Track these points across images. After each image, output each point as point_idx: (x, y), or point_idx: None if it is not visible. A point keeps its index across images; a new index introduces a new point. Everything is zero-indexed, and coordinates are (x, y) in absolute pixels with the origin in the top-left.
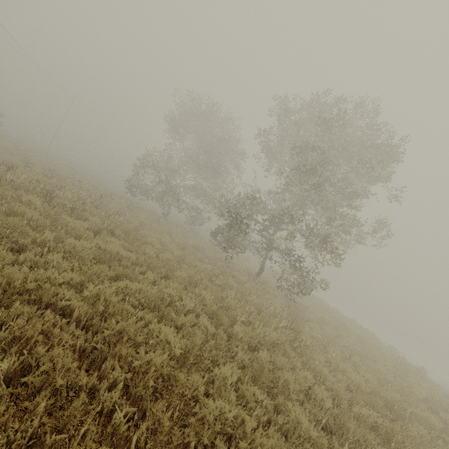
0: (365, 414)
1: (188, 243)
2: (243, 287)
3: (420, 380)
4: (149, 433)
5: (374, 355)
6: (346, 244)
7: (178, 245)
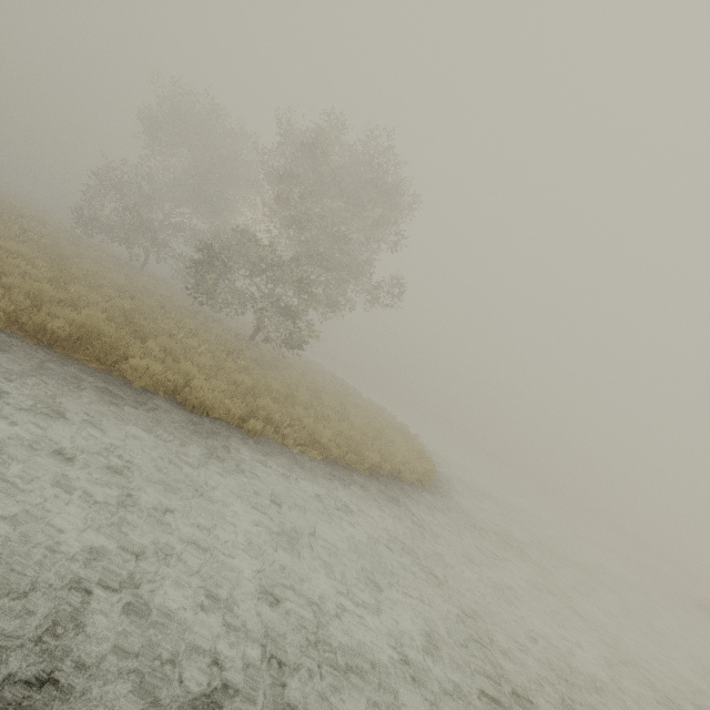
0: (238, 377)
1: (153, 290)
2: (202, 328)
3: (386, 427)
4: (5, 297)
5: (343, 403)
6: (351, 301)
7: (134, 286)
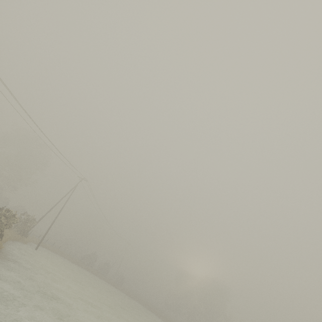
0: None
1: None
2: None
3: None
4: None
5: None
6: None
7: None
